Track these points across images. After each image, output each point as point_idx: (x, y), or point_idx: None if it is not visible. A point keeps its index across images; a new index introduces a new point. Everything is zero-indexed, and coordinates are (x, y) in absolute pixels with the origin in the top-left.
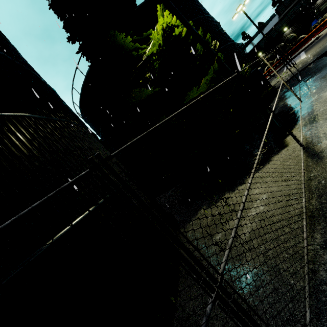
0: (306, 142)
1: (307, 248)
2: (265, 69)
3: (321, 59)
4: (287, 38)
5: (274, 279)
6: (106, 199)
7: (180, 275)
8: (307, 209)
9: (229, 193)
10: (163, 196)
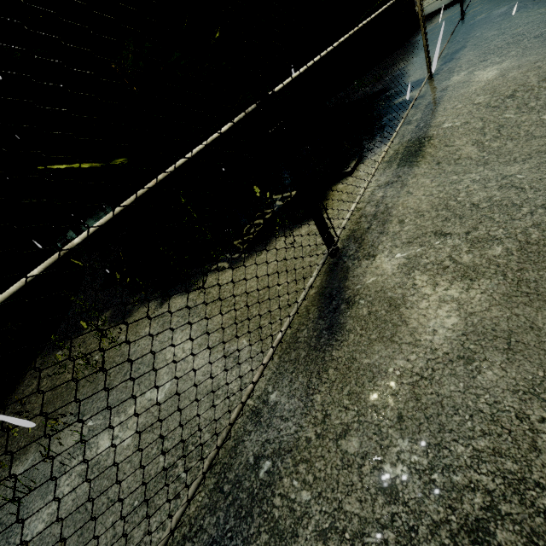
0: (353, 232)
1: None
2: None
3: None
4: None
5: None
6: None
7: None
8: None
9: (154, 304)
10: None
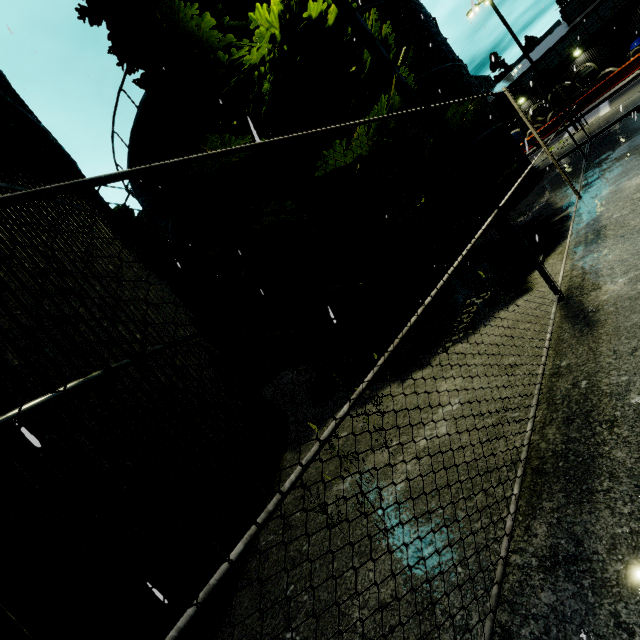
0: (570, 286)
1: (510, 558)
2: (528, 132)
3: (637, 114)
4: (578, 71)
5: (415, 633)
6: (83, 382)
7: (248, 566)
8: (534, 450)
9: (395, 384)
10: (288, 374)
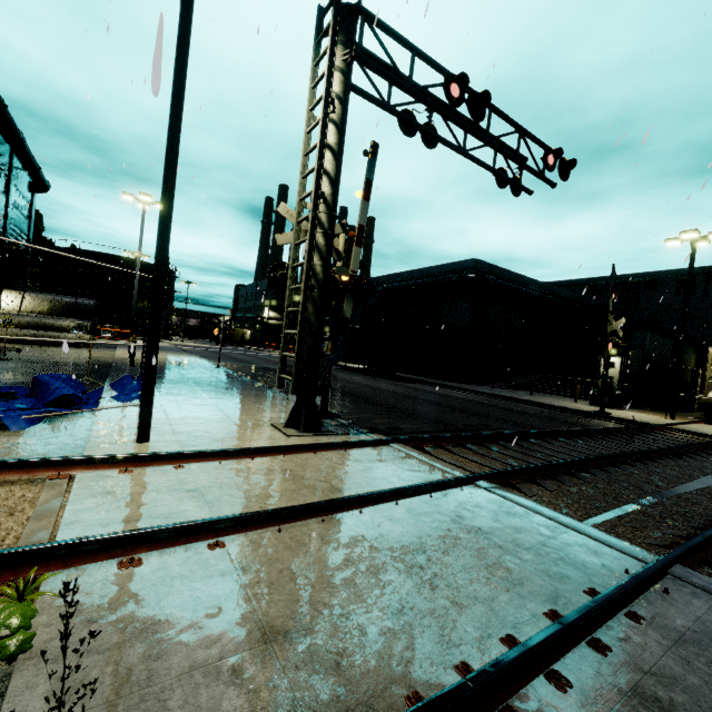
0: None
1: None
2: None
3: None
4: None
5: None
6: None
7: None
8: None
9: None
10: None
